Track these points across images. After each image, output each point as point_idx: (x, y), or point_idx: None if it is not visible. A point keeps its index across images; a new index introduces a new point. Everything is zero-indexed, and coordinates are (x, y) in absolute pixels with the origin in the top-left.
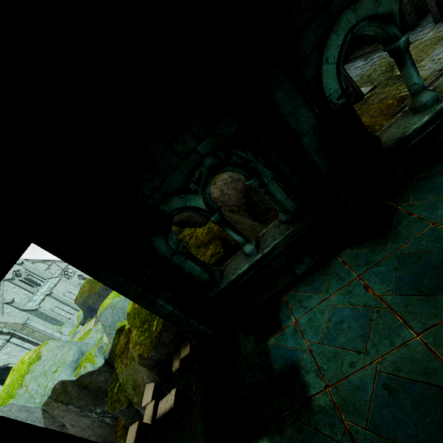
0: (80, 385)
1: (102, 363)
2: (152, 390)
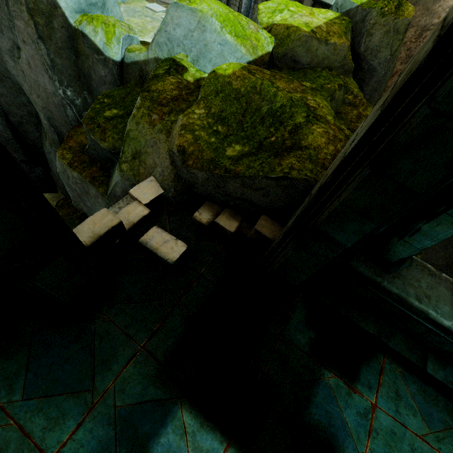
0: (72, 40)
1: (116, 58)
2: (155, 196)
